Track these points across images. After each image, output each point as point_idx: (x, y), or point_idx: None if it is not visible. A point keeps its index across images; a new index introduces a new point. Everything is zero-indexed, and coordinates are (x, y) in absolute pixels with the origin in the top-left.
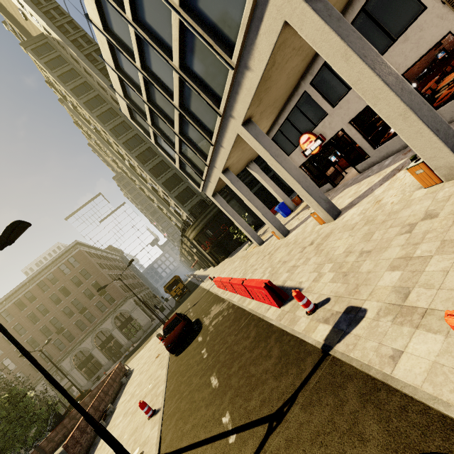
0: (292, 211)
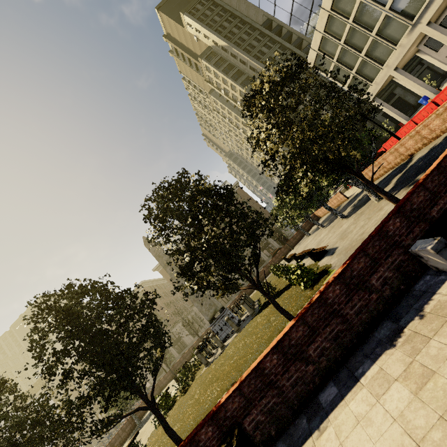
0: None
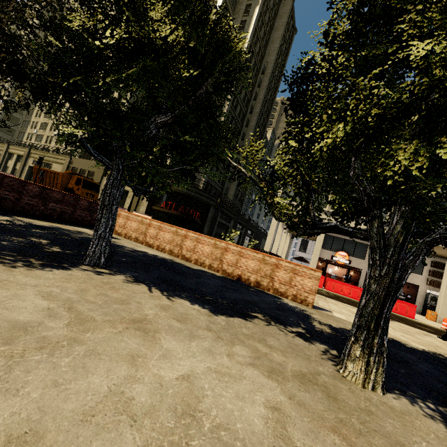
0: None
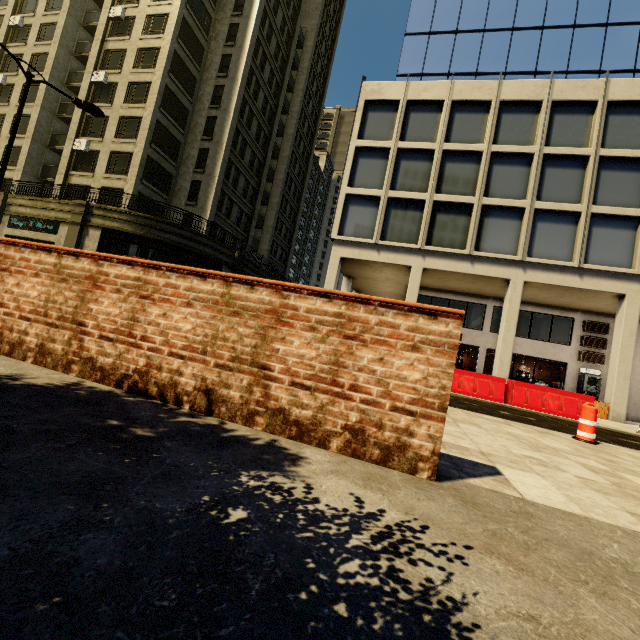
0: None
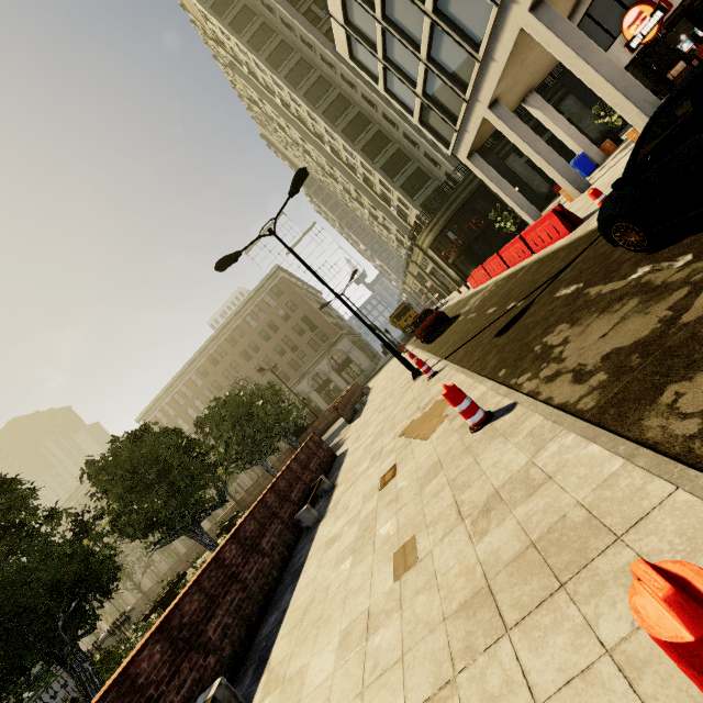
0: (598, 166)
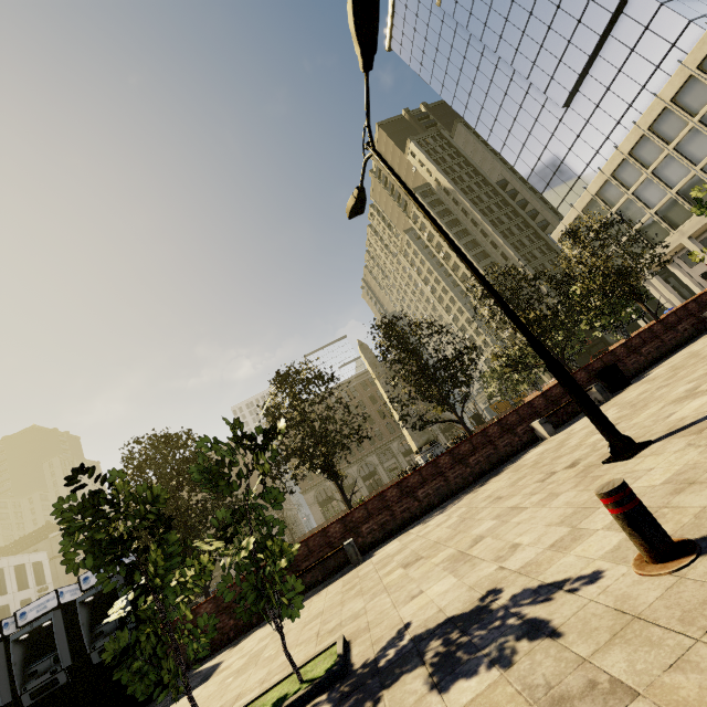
0: None
